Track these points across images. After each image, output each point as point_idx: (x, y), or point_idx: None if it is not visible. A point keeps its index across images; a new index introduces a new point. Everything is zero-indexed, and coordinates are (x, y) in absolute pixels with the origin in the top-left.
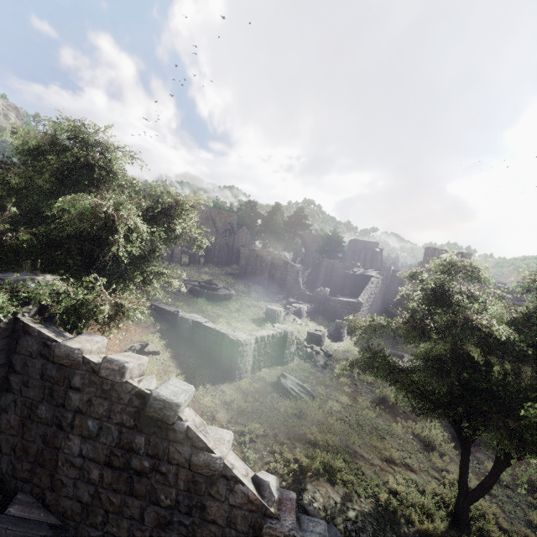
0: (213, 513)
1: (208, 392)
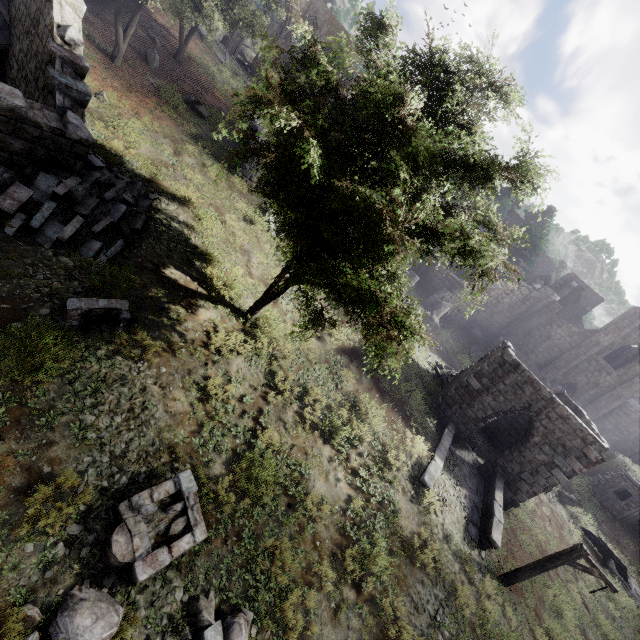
0: (40, 29)
1: (203, 153)
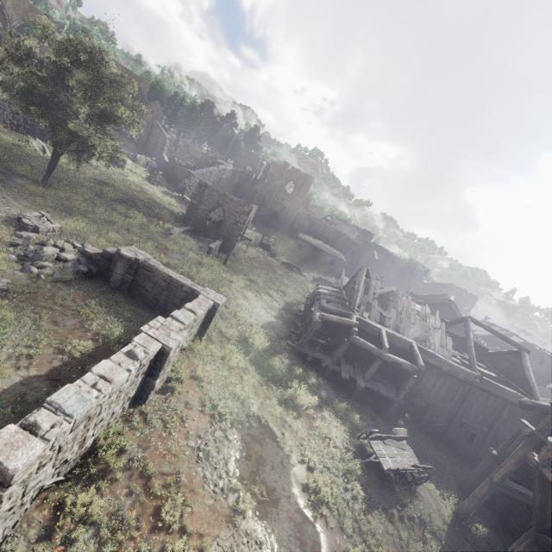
0: None
1: None
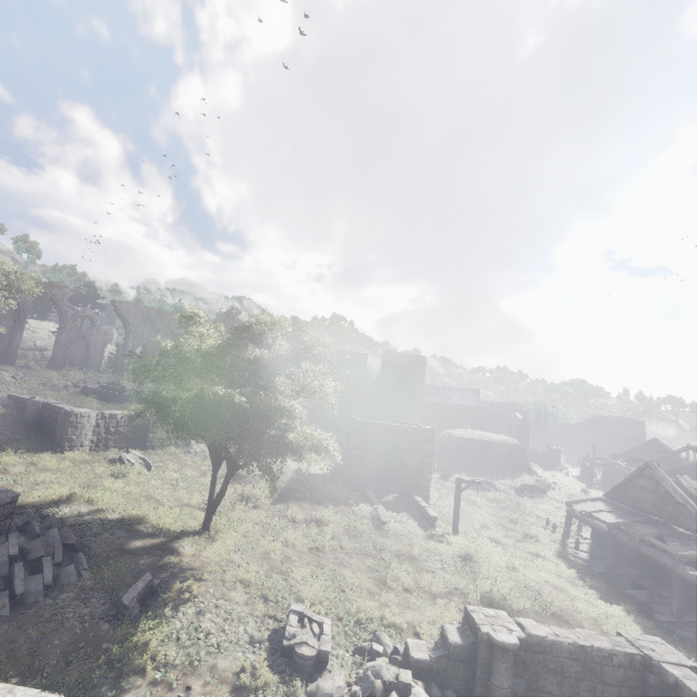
0: None
1: (18, 456)
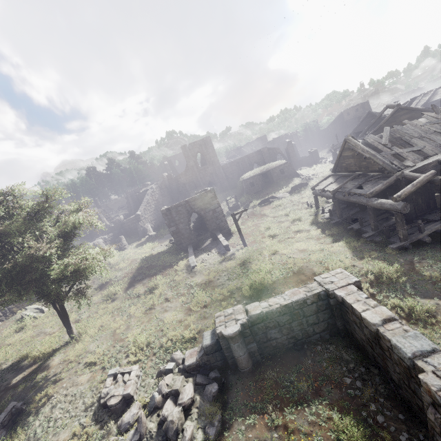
0: None
1: None
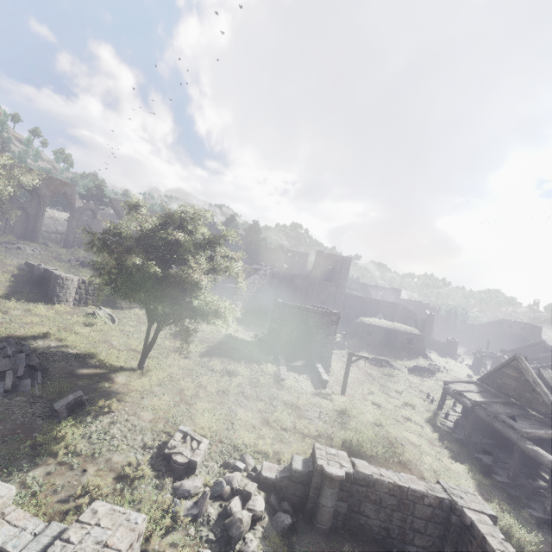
0: None
1: (19, 303)
